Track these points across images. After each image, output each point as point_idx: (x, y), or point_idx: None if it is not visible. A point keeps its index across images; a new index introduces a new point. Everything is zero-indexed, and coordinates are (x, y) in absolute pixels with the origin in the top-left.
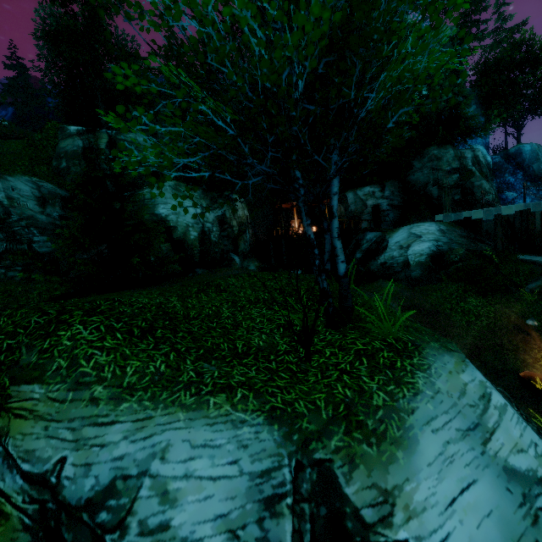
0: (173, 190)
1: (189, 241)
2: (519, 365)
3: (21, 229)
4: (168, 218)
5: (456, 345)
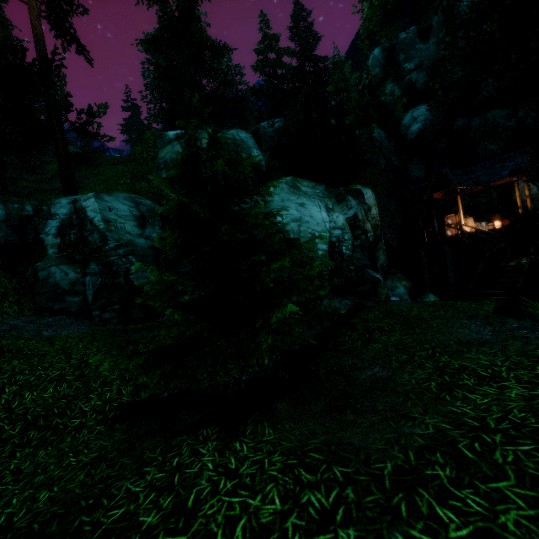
0: (290, 188)
1: (315, 258)
2: None
3: (118, 257)
4: (286, 227)
5: None
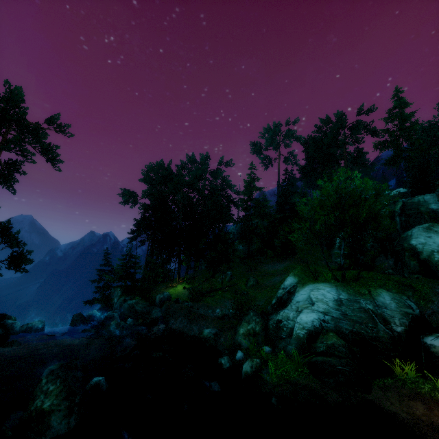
0: (424, 229)
1: (432, 261)
2: None
3: None
4: (416, 246)
5: (349, 291)
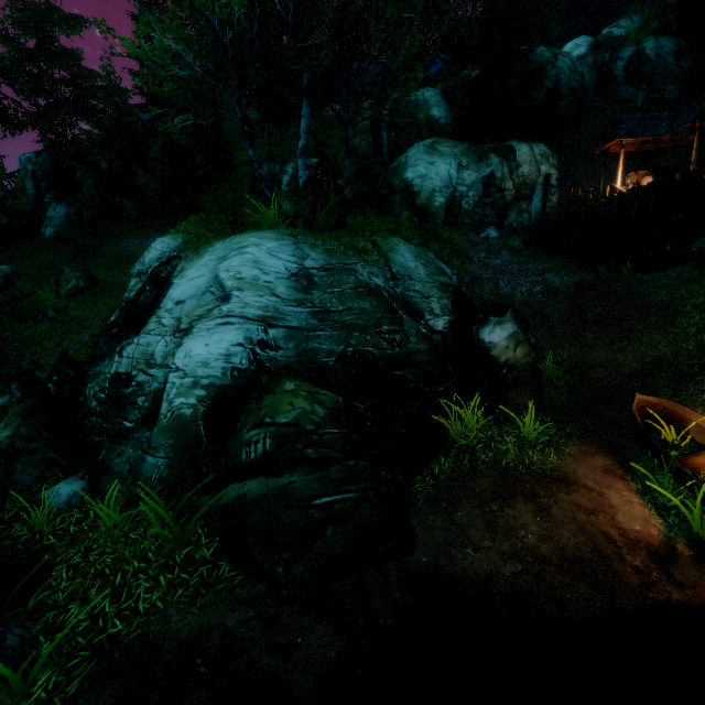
0: (426, 149)
1: (432, 209)
2: (696, 401)
3: None
4: (413, 182)
5: (331, 245)
